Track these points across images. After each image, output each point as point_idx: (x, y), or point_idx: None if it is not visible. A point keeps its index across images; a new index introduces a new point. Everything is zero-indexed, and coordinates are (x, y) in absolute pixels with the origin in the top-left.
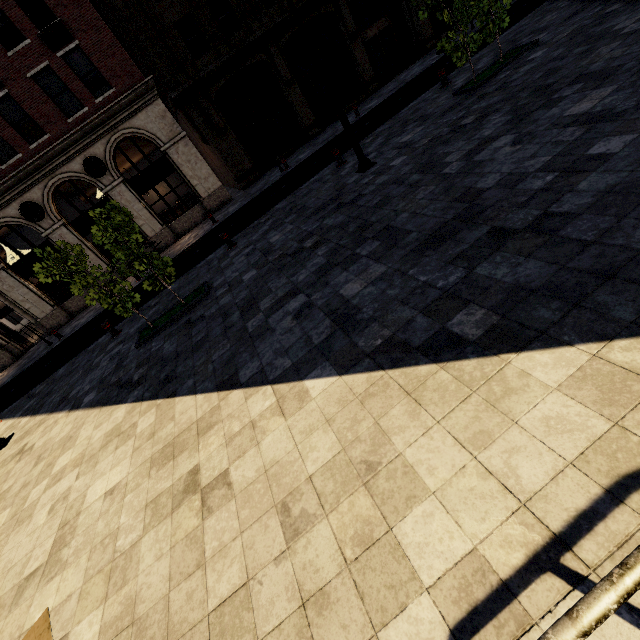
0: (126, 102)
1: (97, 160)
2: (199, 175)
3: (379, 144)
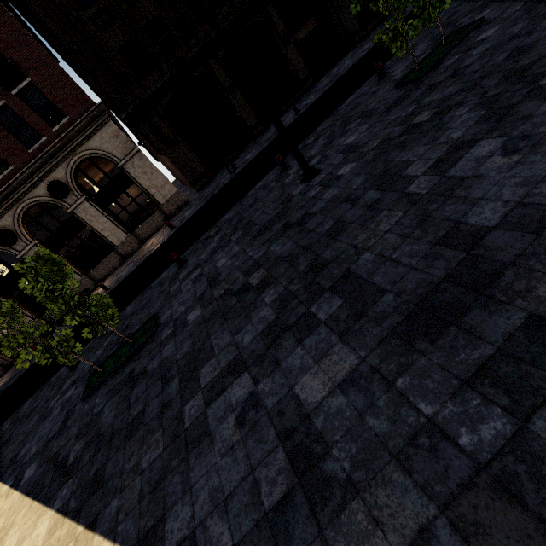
0: (80, 127)
1: (60, 183)
2: (156, 184)
3: (322, 146)
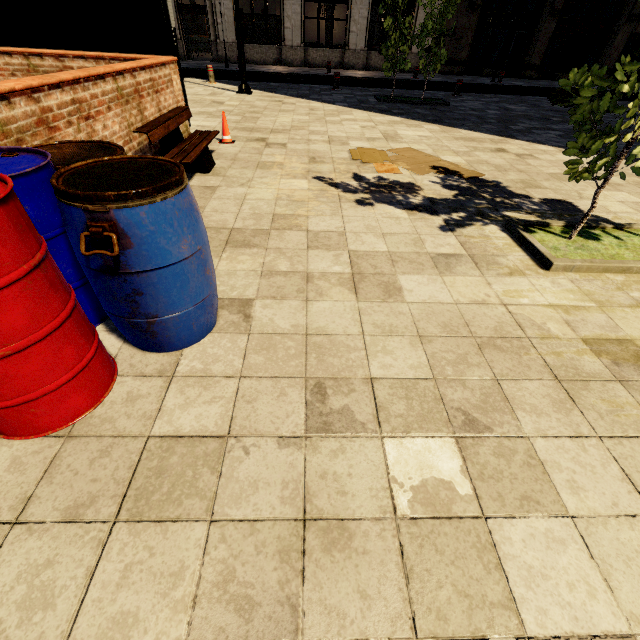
0: None
1: None
2: None
3: None
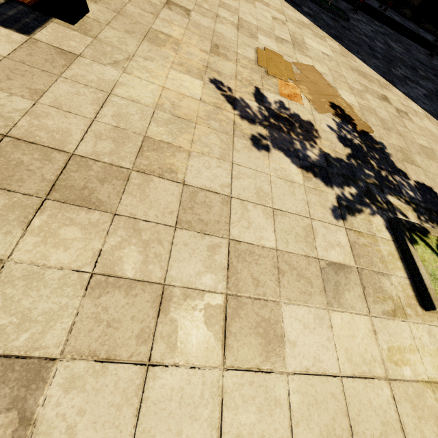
0: None
1: None
2: None
3: None
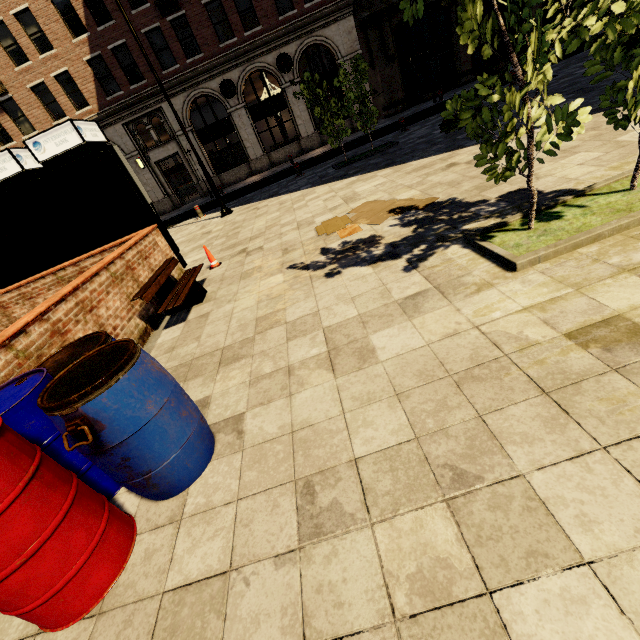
0: (327, 12)
1: (288, 58)
2: None
3: (556, 70)
